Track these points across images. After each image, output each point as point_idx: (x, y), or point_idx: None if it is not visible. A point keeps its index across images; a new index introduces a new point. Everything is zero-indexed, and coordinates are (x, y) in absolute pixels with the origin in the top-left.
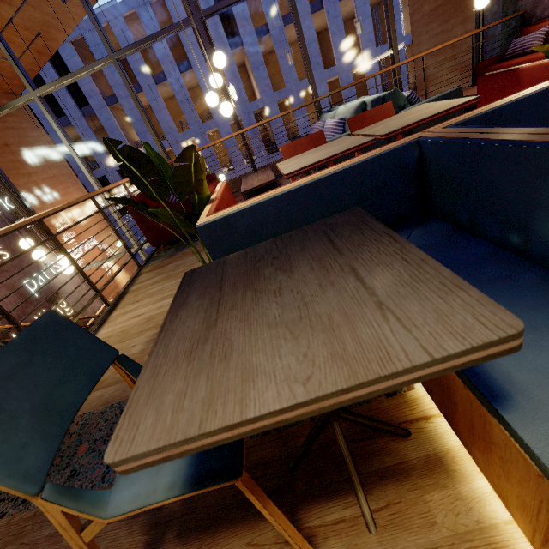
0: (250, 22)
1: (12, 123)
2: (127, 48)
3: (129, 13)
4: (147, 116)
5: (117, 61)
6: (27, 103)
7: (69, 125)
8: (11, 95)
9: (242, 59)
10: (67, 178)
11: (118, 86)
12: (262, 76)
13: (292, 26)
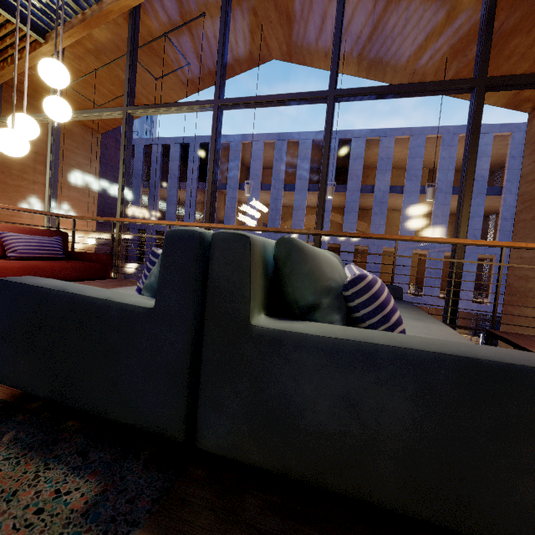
0: (359, 179)
1: (65, 144)
2: (141, 106)
3: (270, 141)
4: (128, 172)
5: (127, 114)
6: (46, 121)
7: (184, 189)
8: (91, 130)
9: (344, 203)
10: (82, 205)
11: (233, 179)
12: (351, 220)
13: (398, 196)
